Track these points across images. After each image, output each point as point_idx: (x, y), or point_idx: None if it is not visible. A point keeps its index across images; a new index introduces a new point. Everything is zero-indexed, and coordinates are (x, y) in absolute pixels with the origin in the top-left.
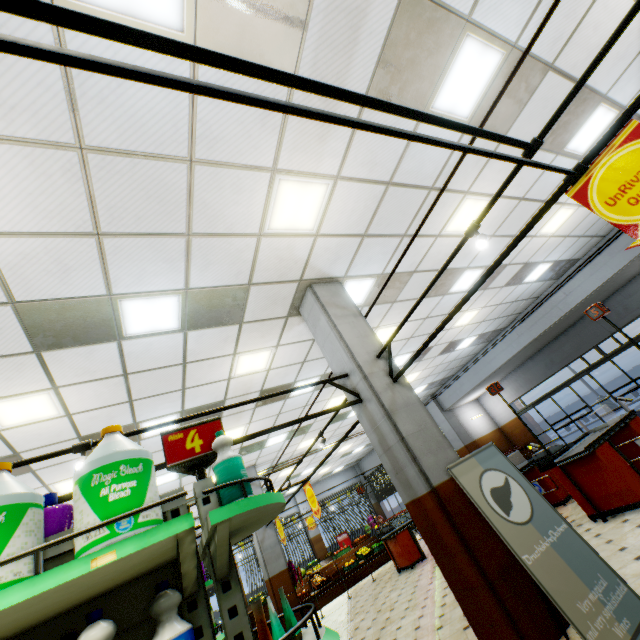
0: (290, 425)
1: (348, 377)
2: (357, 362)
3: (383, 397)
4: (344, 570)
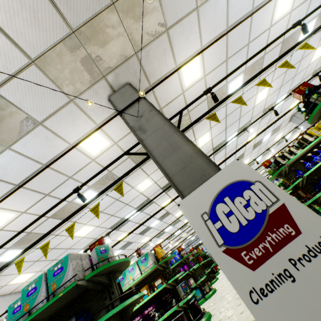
0: None
1: None
2: None
3: None
4: None
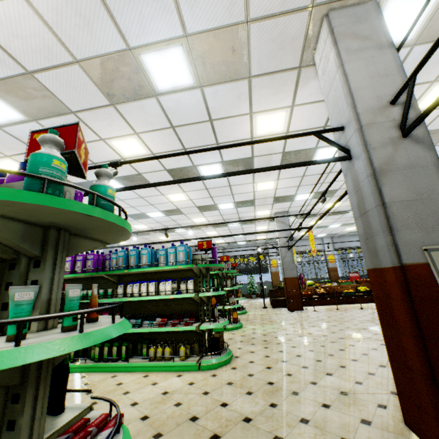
0: (258, 171)
1: (343, 131)
2: (356, 110)
3: (375, 153)
4: (342, 293)
